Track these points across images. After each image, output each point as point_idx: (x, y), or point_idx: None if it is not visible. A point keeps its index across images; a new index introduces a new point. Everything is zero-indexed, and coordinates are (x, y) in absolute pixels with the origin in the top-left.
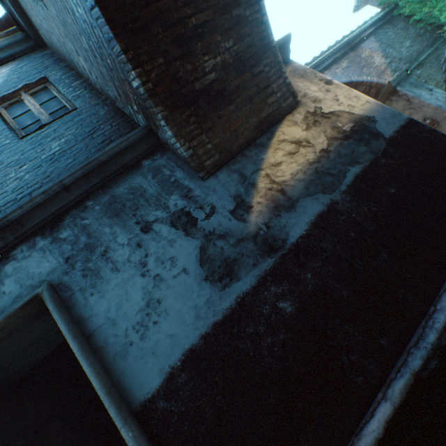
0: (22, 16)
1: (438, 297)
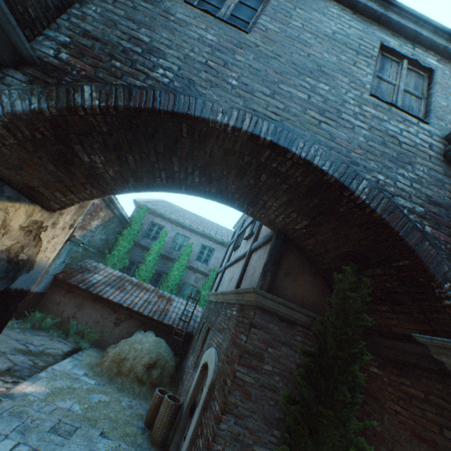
0: None
1: None
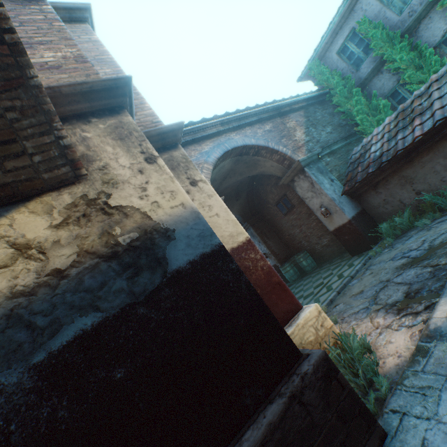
0: None
1: None
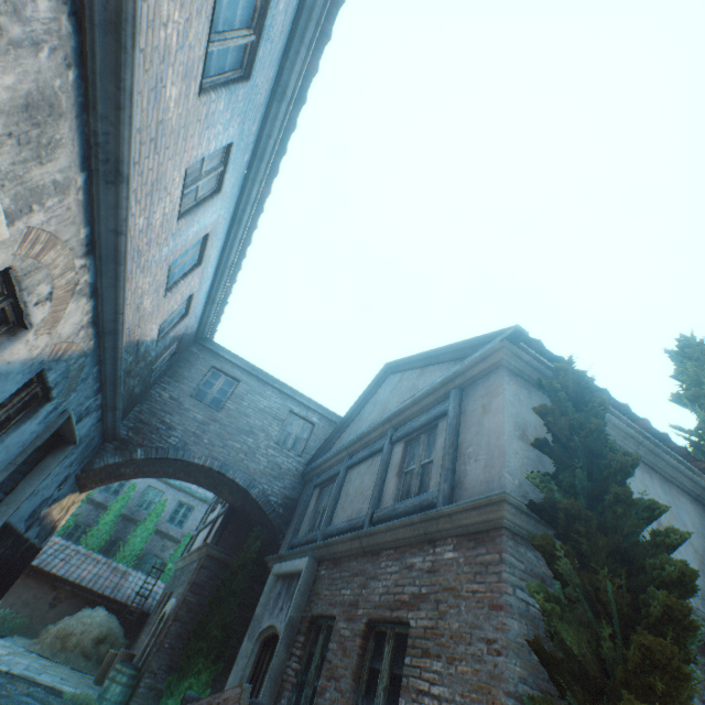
0: (209, 348)
1: None
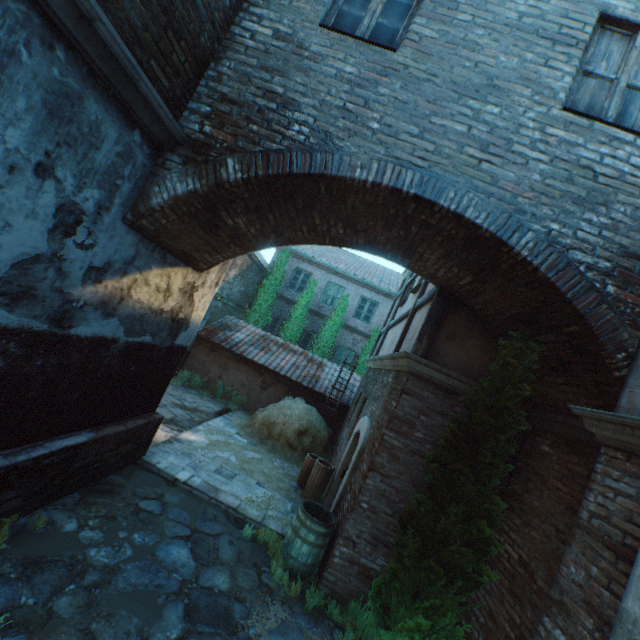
0: None
1: (53, 440)
